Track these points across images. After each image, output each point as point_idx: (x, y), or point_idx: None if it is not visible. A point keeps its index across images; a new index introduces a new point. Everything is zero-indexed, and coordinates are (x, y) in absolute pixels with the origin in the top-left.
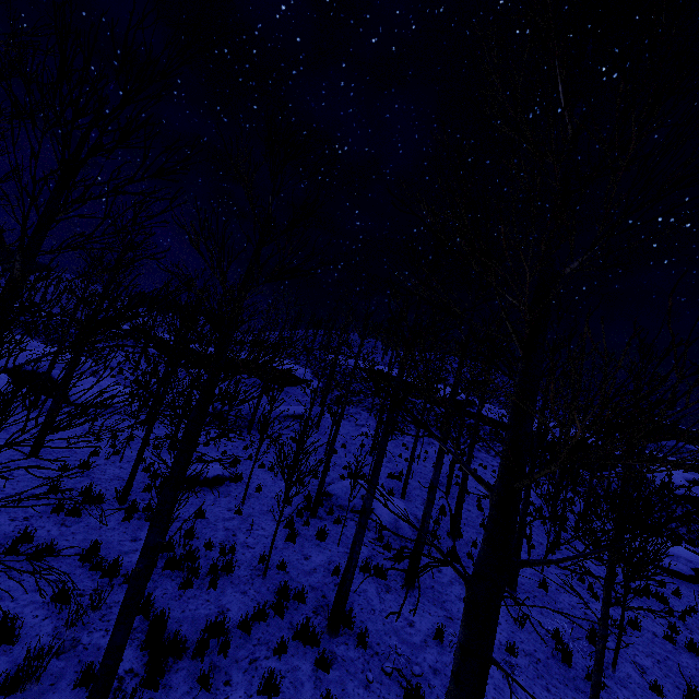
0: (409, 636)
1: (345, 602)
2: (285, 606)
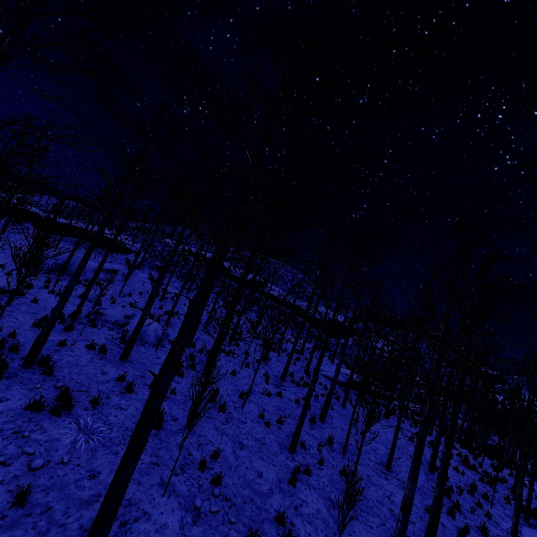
0: (96, 377)
1: (40, 346)
2: None
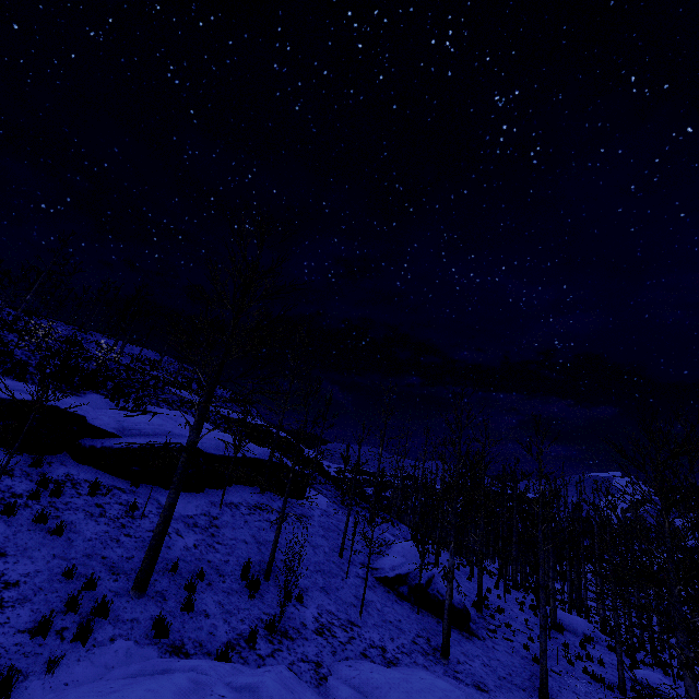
0: None
1: None
2: None
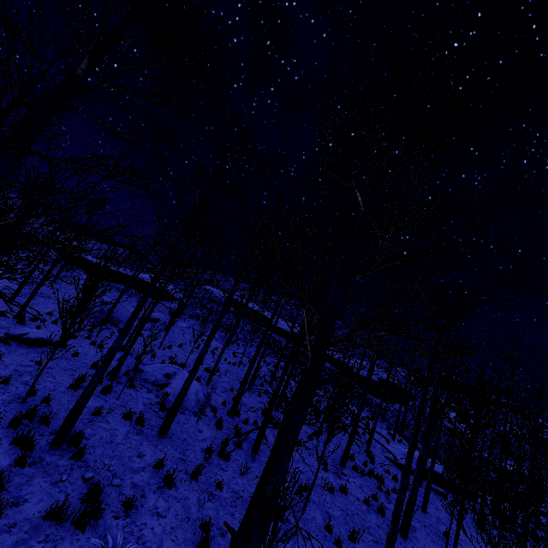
0: (131, 462)
1: (73, 421)
2: (21, 421)
